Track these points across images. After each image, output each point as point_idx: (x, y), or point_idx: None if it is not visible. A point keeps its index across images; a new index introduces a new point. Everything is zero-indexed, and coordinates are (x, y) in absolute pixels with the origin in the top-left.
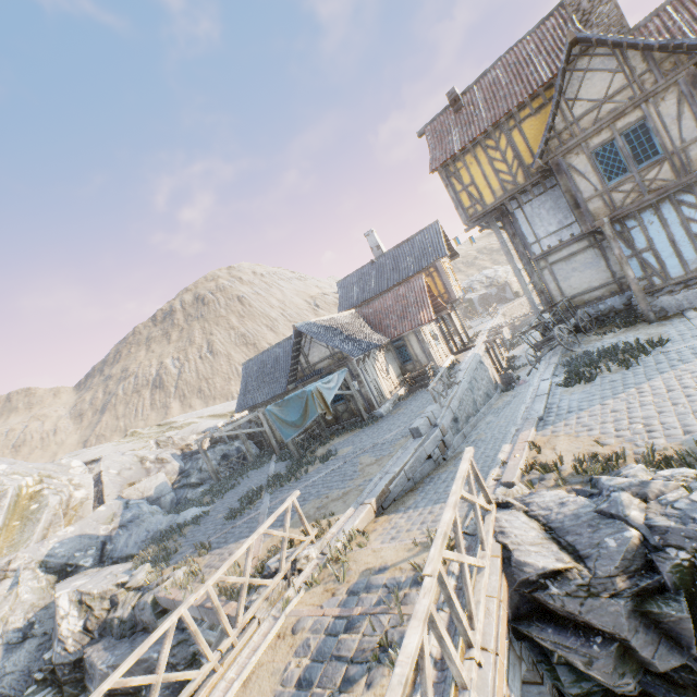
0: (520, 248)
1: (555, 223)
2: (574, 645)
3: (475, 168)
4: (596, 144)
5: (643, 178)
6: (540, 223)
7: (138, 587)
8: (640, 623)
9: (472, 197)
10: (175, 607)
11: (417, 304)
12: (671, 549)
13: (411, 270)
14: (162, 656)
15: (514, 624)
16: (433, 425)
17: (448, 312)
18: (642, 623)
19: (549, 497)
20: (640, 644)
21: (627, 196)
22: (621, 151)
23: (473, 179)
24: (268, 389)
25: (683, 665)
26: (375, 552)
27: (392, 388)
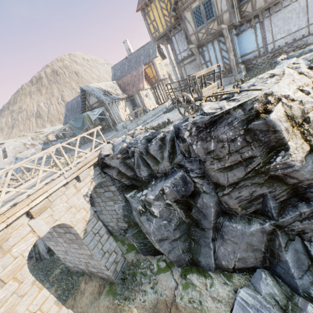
0: (174, 56)
1: (186, 45)
2: (110, 171)
3: (155, 11)
4: (194, 7)
5: (208, 27)
6: (181, 45)
7: (17, 179)
8: (123, 165)
9: (154, 28)
10: (26, 181)
11: (139, 80)
12: (132, 148)
13: (142, 63)
14: (2, 177)
15: (102, 169)
16: (125, 128)
17: (156, 85)
18: (123, 165)
19: (118, 139)
20: (122, 169)
21: (203, 35)
22: (202, 13)
23: (154, 17)
24: (75, 115)
25: (137, 176)
26: (77, 158)
27: (127, 117)
